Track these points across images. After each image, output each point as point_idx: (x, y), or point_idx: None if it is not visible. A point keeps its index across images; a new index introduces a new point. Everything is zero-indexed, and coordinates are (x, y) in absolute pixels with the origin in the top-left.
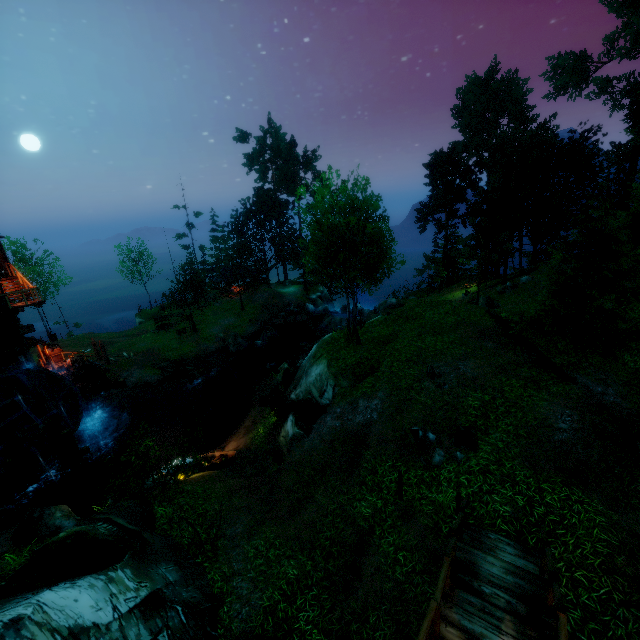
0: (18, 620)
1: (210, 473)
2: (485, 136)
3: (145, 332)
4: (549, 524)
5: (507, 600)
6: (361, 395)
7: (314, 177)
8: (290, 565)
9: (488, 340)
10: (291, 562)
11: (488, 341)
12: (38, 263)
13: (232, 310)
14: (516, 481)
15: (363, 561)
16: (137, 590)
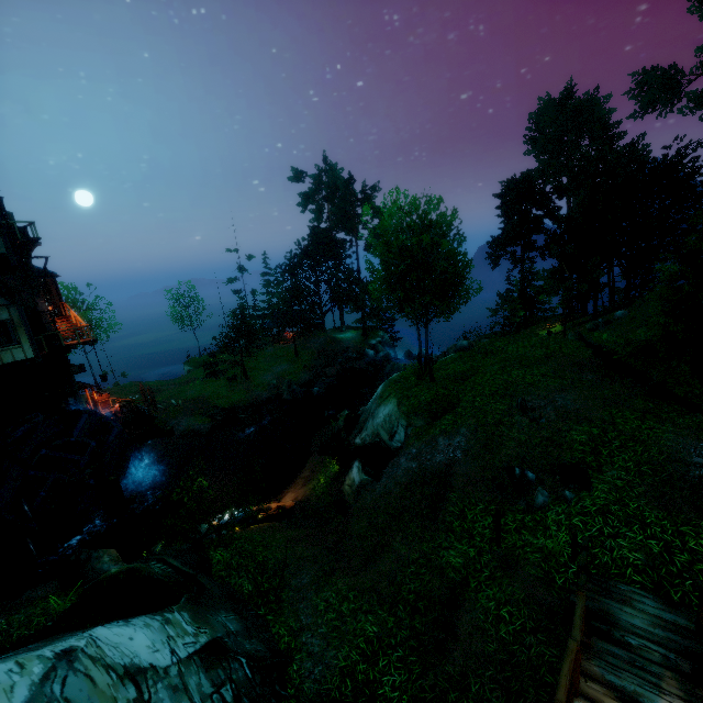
0: (71, 651)
1: (267, 524)
2: (563, 161)
3: (194, 380)
4: (697, 575)
5: (663, 654)
6: (440, 433)
7: (373, 213)
8: (368, 621)
9: (587, 372)
10: (369, 617)
11: (587, 373)
12: (89, 308)
13: (285, 356)
14: (646, 523)
15: (457, 618)
16: (196, 635)
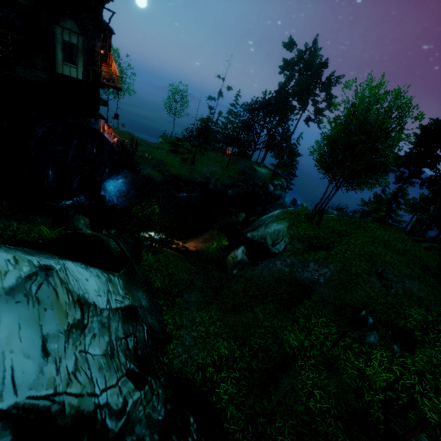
0: (49, 268)
1: (175, 252)
2: None
3: (162, 149)
4: None
5: None
6: (313, 260)
7: (326, 97)
8: (223, 345)
9: (431, 275)
10: (225, 343)
11: (431, 276)
12: (121, 71)
13: (220, 163)
14: None
15: (282, 376)
16: (123, 298)
